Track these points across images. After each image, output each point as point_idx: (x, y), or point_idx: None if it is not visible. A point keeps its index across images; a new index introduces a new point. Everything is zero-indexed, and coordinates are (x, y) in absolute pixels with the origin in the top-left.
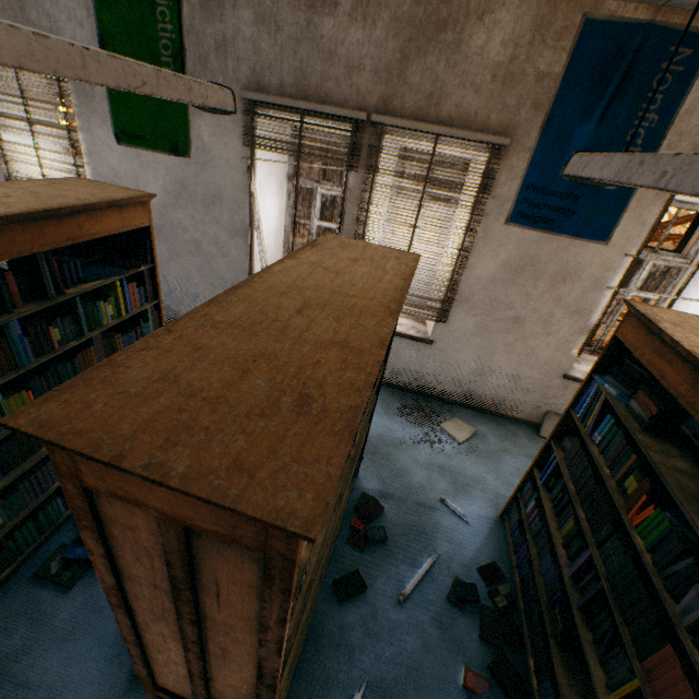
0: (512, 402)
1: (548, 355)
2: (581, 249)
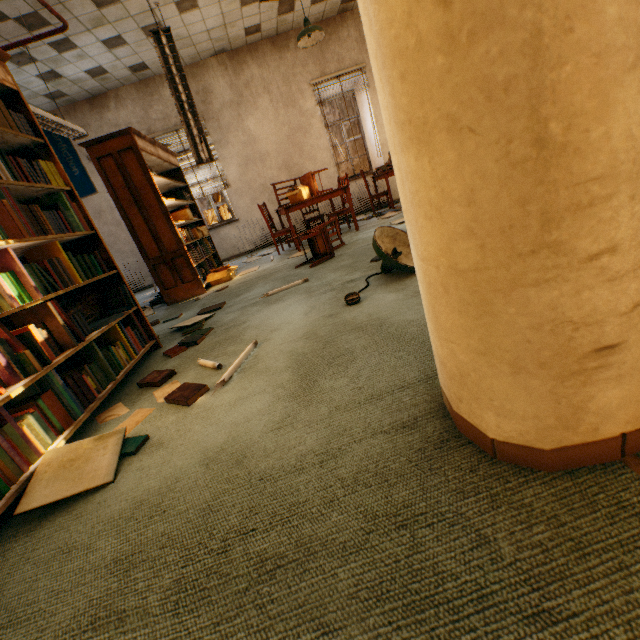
0: (140, 279)
1: (129, 248)
2: (93, 200)
